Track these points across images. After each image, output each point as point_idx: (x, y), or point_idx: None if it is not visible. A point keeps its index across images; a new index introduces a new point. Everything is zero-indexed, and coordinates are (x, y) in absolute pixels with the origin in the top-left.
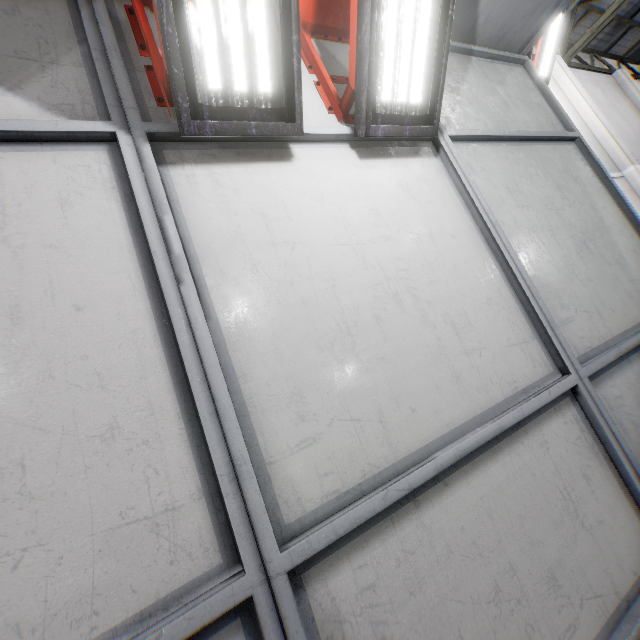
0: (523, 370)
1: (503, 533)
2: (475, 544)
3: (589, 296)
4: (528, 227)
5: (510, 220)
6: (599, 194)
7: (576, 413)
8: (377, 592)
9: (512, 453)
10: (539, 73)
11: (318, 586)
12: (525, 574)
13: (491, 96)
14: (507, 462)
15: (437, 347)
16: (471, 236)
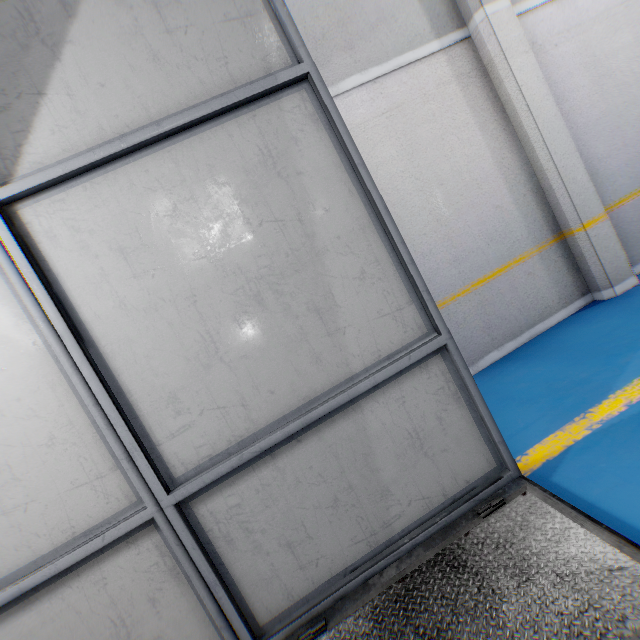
0: (89, 511)
1: None
2: None
3: (235, 382)
4: (146, 307)
5: (113, 307)
6: (328, 184)
7: (160, 539)
8: None
9: (54, 598)
10: None
11: None
12: None
13: (123, 53)
14: (46, 607)
15: None
16: (35, 358)
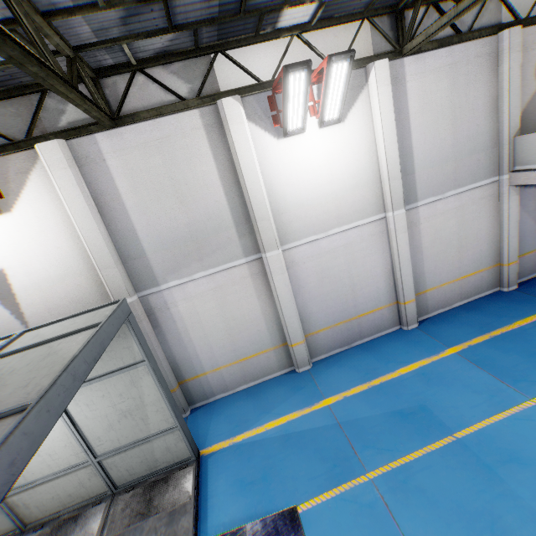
0: (74, 460)
1: (57, 490)
2: (49, 491)
3: (116, 435)
4: (93, 417)
5: (84, 417)
6: (150, 389)
7: (92, 467)
8: (23, 498)
9: (64, 477)
10: (324, 119)
11: (11, 498)
12: (62, 495)
13: None
14: (62, 479)
15: (43, 460)
16: (62, 428)
